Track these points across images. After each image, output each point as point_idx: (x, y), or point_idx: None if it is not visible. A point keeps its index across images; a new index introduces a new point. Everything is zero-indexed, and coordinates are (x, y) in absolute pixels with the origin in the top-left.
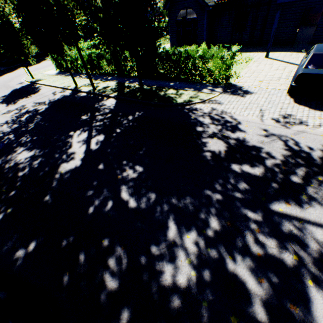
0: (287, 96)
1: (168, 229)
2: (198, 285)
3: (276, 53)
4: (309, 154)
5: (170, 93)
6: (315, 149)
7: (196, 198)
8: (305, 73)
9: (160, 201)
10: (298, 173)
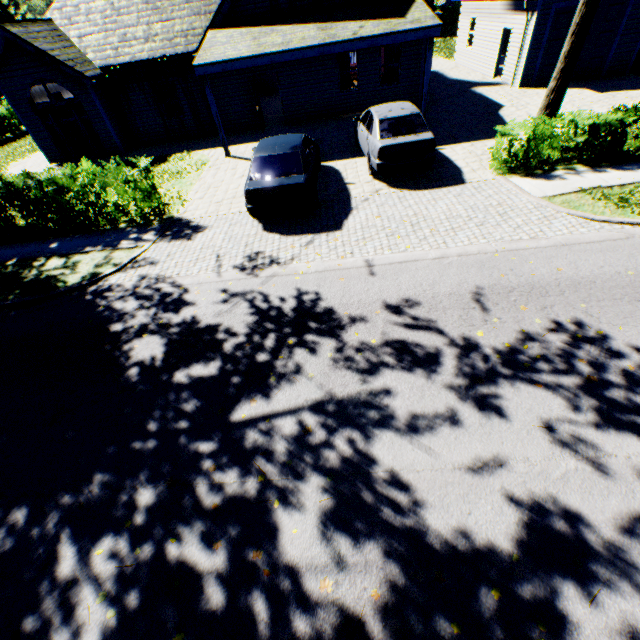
0: (255, 222)
1: (59, 564)
2: (121, 628)
3: (242, 147)
4: (280, 309)
5: (52, 267)
6: (287, 299)
7: (114, 469)
8: (251, 189)
9: (39, 517)
10: (267, 346)
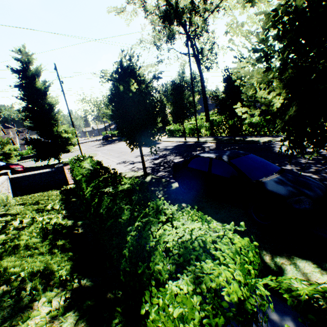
0: None
1: None
2: None
3: None
4: None
5: (254, 139)
6: None
7: (279, 163)
8: None
9: None
10: None
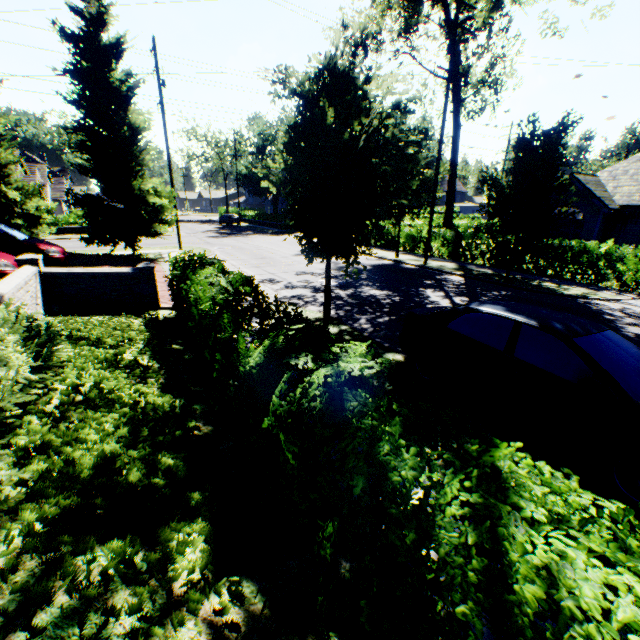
0: None
1: None
2: None
3: None
4: None
5: (548, 285)
6: None
7: None
8: None
9: None
10: None
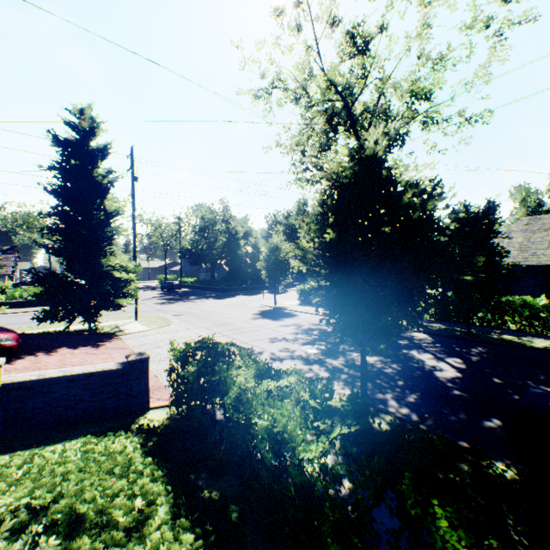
0: None
1: None
2: None
3: None
4: None
5: (508, 337)
6: None
7: None
8: None
9: None
10: None
